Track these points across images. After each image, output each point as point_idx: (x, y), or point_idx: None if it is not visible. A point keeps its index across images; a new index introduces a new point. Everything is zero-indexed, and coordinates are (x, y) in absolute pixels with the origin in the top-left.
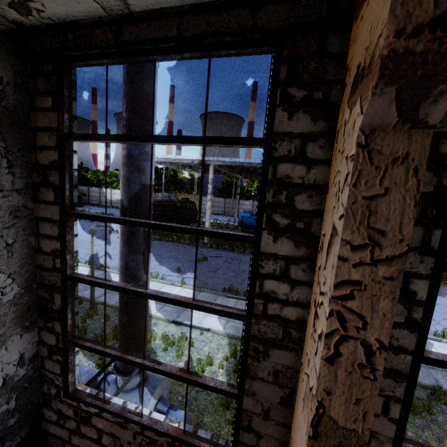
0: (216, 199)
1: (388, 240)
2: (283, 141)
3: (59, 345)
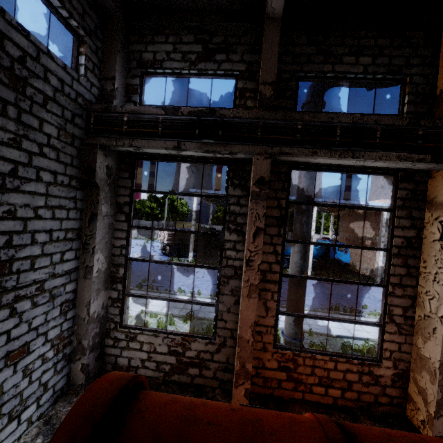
0: (216, 227)
1: None
2: None
3: None
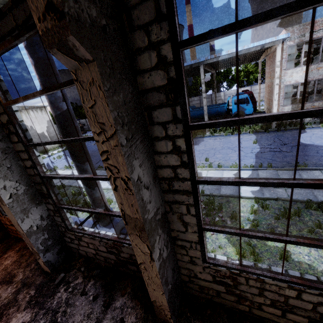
0: None
1: (107, 127)
2: None
3: (55, 209)
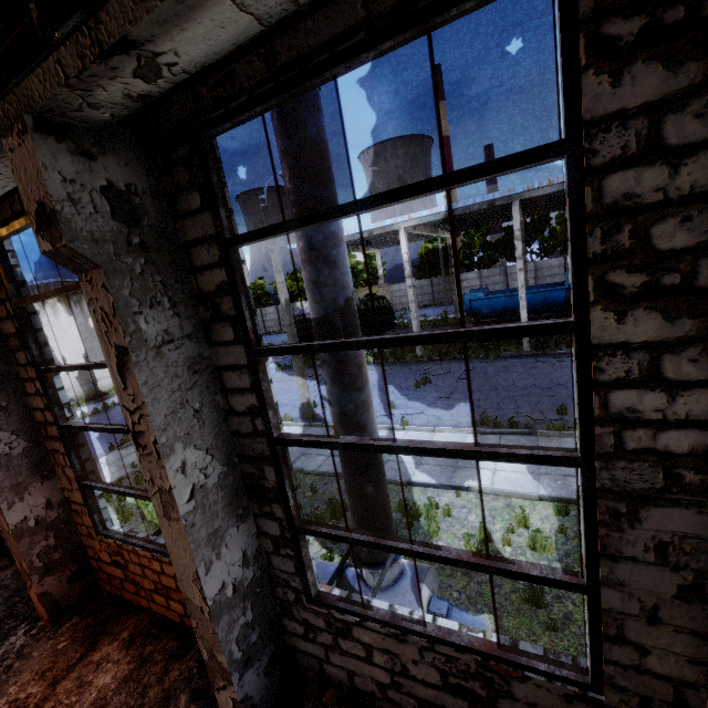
0: (416, 283)
1: None
2: (608, 132)
3: (285, 535)
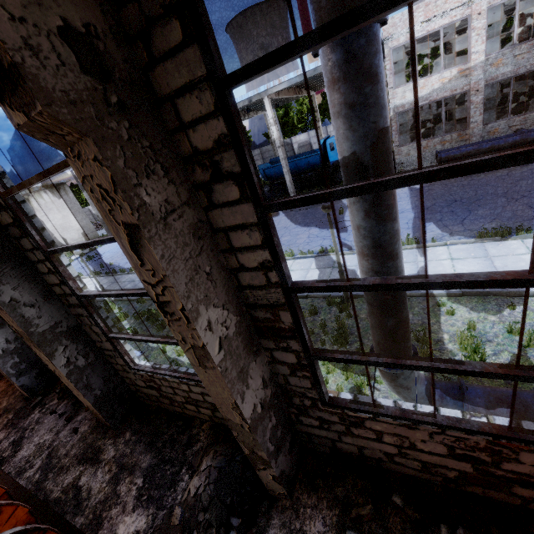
0: (265, 148)
1: None
2: None
3: None
